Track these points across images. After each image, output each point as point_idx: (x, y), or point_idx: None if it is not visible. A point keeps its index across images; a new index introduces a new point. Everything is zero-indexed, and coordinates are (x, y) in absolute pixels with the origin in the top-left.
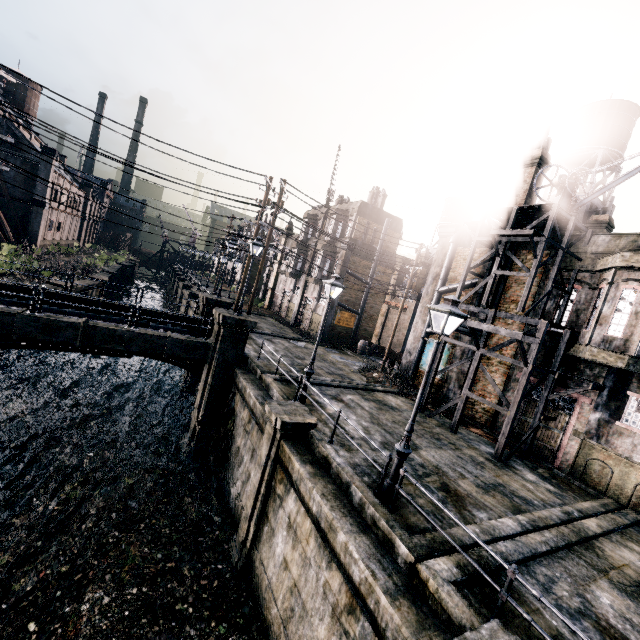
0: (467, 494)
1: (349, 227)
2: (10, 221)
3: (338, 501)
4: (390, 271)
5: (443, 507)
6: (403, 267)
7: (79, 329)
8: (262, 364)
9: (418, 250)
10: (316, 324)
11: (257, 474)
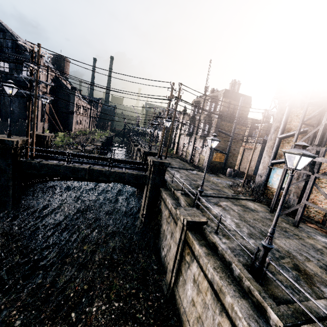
0: (314, 273)
1: (218, 105)
2: (61, 122)
3: (224, 273)
4: (244, 128)
5: (304, 291)
6: (252, 124)
7: (87, 171)
8: (174, 185)
9: (263, 113)
10: (202, 161)
11: (174, 248)
